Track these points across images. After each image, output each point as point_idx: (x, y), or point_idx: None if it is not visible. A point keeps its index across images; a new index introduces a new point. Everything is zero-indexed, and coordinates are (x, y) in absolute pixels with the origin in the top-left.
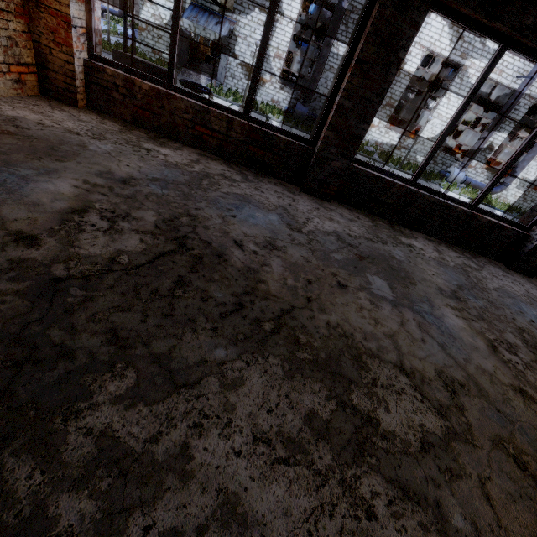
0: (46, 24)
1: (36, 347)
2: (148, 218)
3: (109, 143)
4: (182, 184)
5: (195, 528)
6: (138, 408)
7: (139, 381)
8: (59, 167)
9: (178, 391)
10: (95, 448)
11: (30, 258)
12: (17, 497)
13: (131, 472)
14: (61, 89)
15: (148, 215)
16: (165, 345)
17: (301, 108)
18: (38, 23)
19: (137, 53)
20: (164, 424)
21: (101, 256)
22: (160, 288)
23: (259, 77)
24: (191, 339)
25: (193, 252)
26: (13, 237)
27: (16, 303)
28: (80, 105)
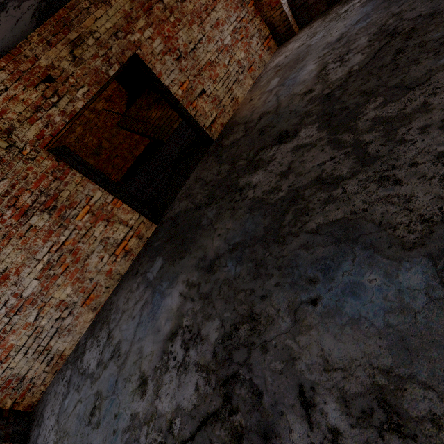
0: (265, 5)
1: (331, 113)
2: (362, 42)
3: (320, 32)
4: (380, 4)
5: (439, 121)
6: (389, 105)
7: (385, 98)
8: (304, 63)
9: (412, 90)
10: (371, 123)
11: (313, 96)
12: (347, 141)
13: (393, 121)
14: (284, 33)
15: (361, 41)
16: (397, 80)
17: None
18: (263, 9)
19: None
20: (407, 103)
21: (343, 75)
22: (384, 63)
23: None
24: (416, 68)
25: (404, 32)
26: (303, 95)
27: (317, 108)
28: (296, 32)
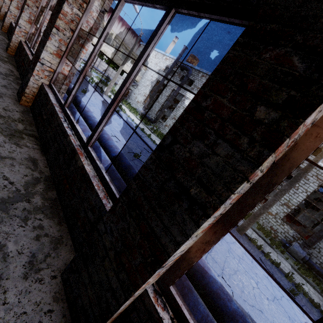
0: None
1: None
2: None
3: None
4: None
5: None
6: None
7: None
8: None
9: None
10: None
11: None
12: None
13: None
14: None
15: None
16: None
17: (140, 109)
18: None
19: (107, 84)
20: None
21: None
22: None
23: (138, 101)
24: None
25: None
26: None
27: None
28: None
